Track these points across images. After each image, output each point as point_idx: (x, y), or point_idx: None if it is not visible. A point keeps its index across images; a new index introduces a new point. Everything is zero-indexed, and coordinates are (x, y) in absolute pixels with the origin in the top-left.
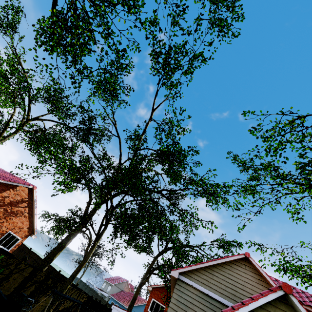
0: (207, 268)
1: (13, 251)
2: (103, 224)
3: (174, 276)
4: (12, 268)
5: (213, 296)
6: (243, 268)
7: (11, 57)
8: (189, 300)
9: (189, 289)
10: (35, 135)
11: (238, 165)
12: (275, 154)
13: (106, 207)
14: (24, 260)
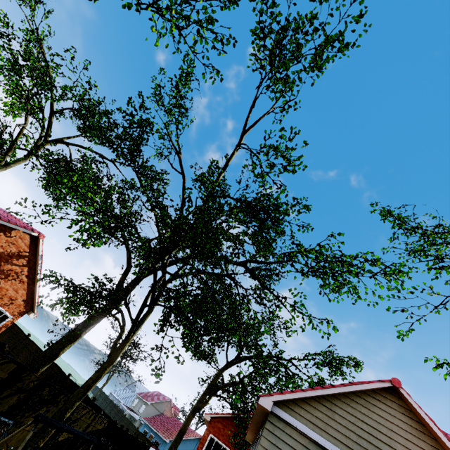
0: (323, 399)
1: (2, 336)
2: (146, 304)
3: (264, 407)
4: None
5: None
6: (389, 407)
7: (26, 28)
8: None
9: (291, 433)
10: (55, 164)
11: (395, 223)
12: None
13: (154, 278)
14: (1, 348)
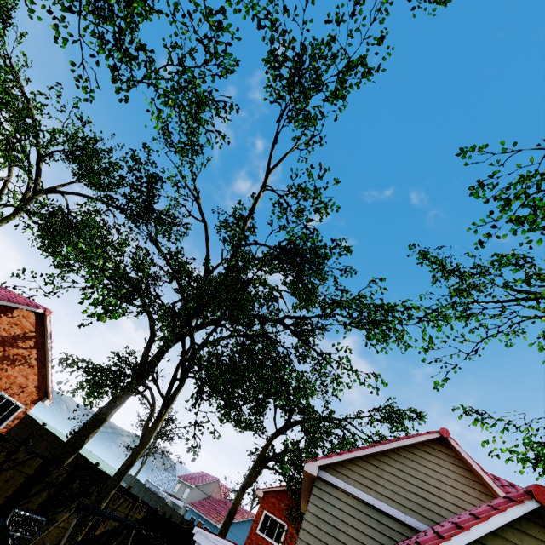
0: (371, 458)
1: (12, 429)
2: (176, 378)
3: (310, 473)
4: (0, 460)
5: (383, 508)
6: (438, 458)
7: None
8: (339, 515)
9: (339, 496)
10: (51, 220)
11: (431, 267)
12: (538, 224)
13: (182, 348)
14: (25, 444)
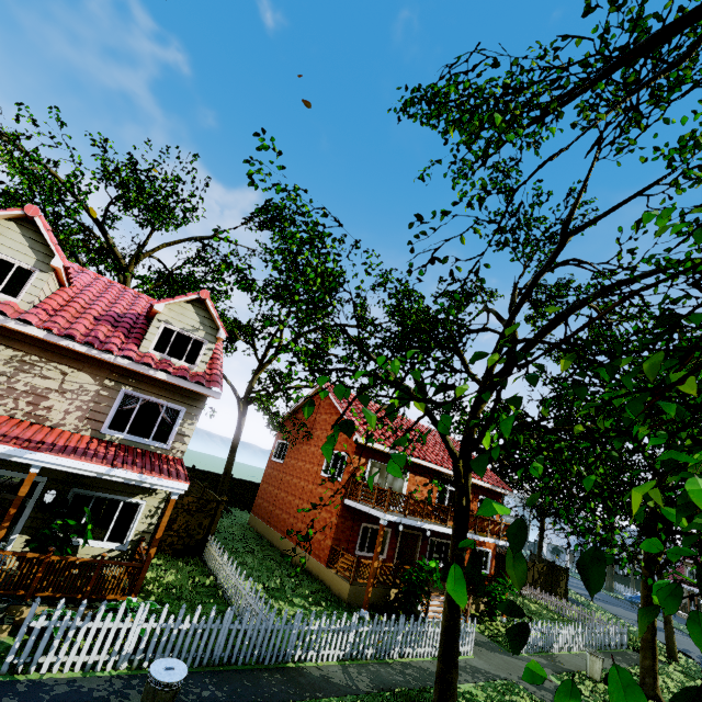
0: None
1: None
2: None
3: None
4: None
5: None
6: None
7: None
8: None
9: None
10: None
11: None
12: None
13: None
14: None
